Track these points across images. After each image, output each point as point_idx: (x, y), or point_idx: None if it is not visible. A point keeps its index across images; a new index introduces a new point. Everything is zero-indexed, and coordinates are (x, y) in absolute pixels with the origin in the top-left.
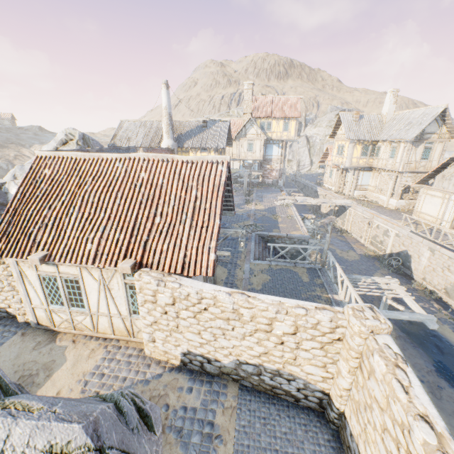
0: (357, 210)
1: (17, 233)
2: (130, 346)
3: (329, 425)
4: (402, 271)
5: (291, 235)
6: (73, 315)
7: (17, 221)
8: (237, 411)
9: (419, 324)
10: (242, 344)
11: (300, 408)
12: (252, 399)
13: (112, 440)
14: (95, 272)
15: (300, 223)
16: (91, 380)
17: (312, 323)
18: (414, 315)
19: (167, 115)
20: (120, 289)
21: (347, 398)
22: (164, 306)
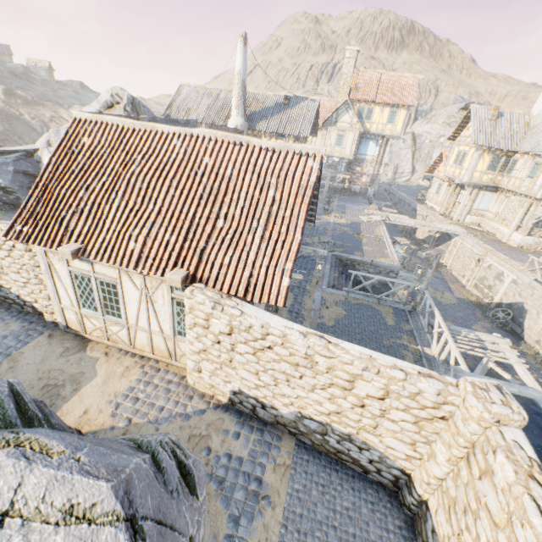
0: (466, 241)
1: (46, 216)
2: (171, 370)
3: (402, 509)
4: (510, 327)
5: (377, 263)
6: (107, 324)
7: (47, 201)
8: (291, 471)
9: (521, 397)
10: (309, 396)
11: (368, 482)
12: (311, 460)
13: (147, 508)
14: (137, 278)
15: (390, 248)
16: (124, 403)
17: (410, 392)
18: (526, 389)
19: (240, 83)
20: (166, 303)
21: (436, 487)
22: (217, 334)
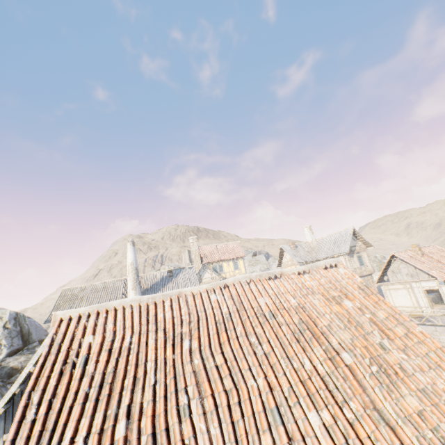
0: None
1: None
2: None
3: None
4: None
5: None
6: None
7: None
8: None
9: None
10: None
11: None
12: None
13: None
14: None
15: None
16: None
17: None
18: None
19: (134, 270)
20: None
21: None
22: None
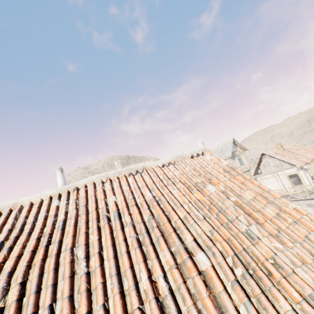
0: None
1: None
2: None
3: None
4: None
5: None
6: None
7: None
8: None
9: None
10: None
11: None
12: None
13: None
14: None
15: None
16: None
17: None
18: None
19: None
20: None
21: None
22: None
